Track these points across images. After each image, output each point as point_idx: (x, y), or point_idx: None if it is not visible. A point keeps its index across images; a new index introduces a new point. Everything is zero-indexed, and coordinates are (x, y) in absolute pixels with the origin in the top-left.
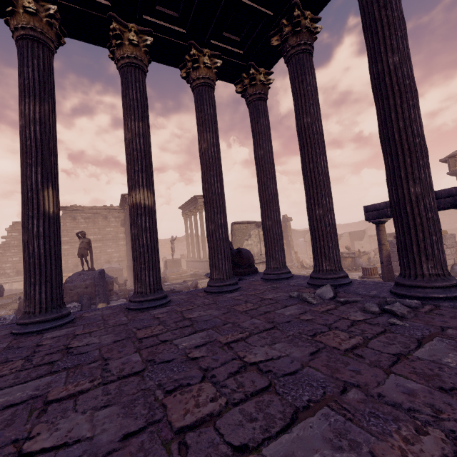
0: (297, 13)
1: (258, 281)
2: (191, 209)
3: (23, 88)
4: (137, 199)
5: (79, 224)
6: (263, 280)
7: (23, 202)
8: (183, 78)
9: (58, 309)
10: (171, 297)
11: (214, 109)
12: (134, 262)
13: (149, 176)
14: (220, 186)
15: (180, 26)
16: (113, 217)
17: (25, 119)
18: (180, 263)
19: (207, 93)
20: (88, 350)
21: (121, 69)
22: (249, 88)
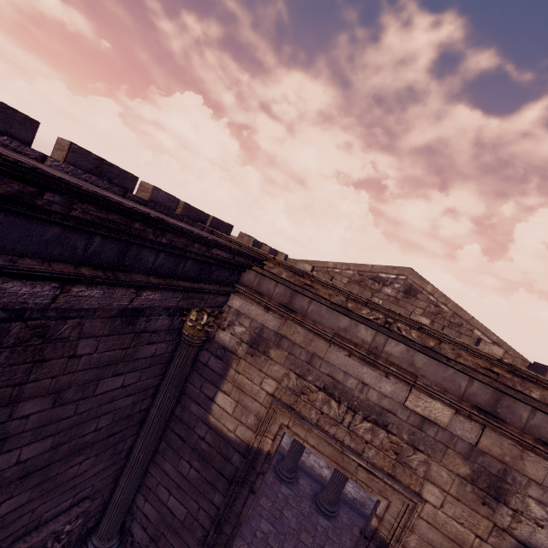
0: None
1: None
2: None
3: None
4: None
5: None
6: None
7: None
8: None
9: (291, 473)
10: (340, 510)
11: None
12: (330, 480)
13: None
14: None
15: None
16: None
17: None
18: None
19: None
20: (285, 523)
21: None
22: None
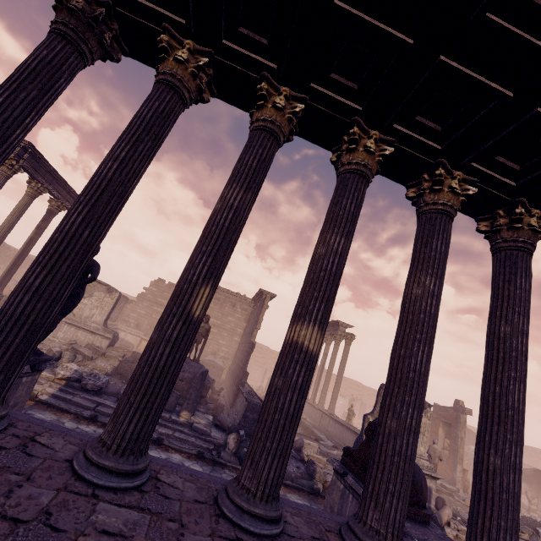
0: None
1: None
2: (326, 334)
3: (236, 173)
4: (300, 336)
5: None
6: None
7: (175, 292)
8: (407, 198)
9: (136, 457)
10: (283, 511)
11: (447, 246)
12: (258, 429)
13: (328, 309)
14: (425, 361)
15: (435, 141)
16: (240, 307)
17: (223, 203)
18: None
19: (442, 224)
20: None
21: (342, 174)
22: (505, 231)
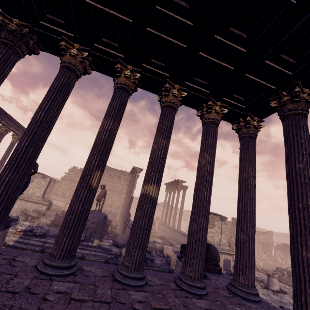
0: (298, 90)
1: (224, 290)
2: (173, 187)
3: (108, 112)
4: (147, 190)
5: (104, 177)
6: (229, 292)
7: (82, 176)
8: (197, 116)
9: (70, 259)
10: (147, 275)
11: (216, 139)
12: (130, 237)
13: (160, 176)
14: (208, 195)
15: (206, 89)
16: (123, 178)
17: (102, 128)
18: (154, 224)
19: (213, 128)
20: None
21: (163, 107)
22: (243, 128)
